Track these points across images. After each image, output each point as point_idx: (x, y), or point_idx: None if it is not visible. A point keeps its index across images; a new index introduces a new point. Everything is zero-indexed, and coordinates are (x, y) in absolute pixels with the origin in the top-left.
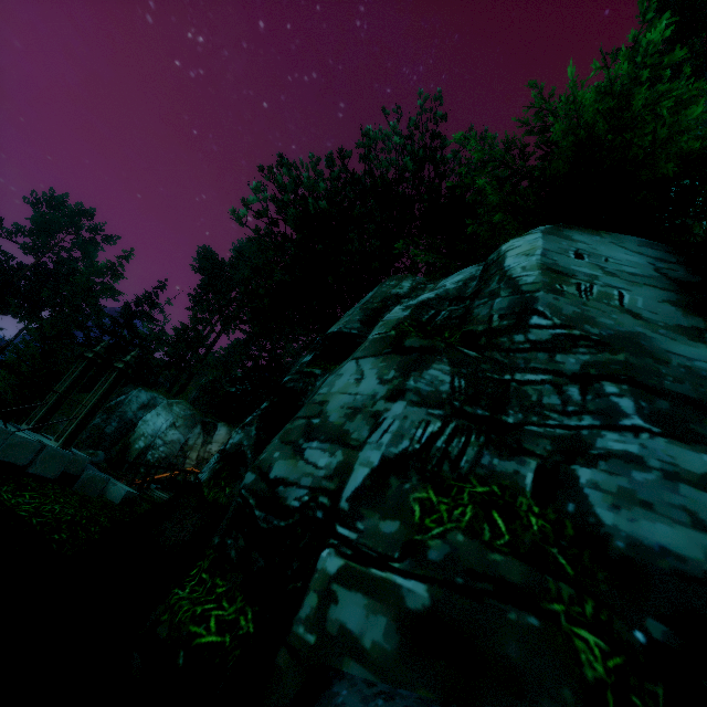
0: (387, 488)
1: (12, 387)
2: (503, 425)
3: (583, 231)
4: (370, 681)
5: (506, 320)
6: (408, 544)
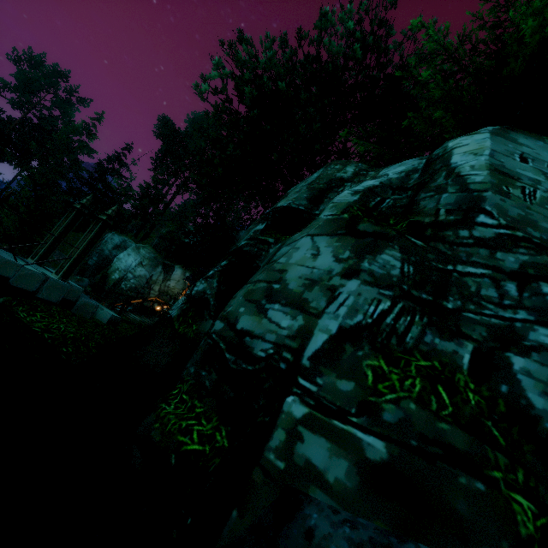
0: (342, 353)
1: (14, 222)
2: (443, 310)
3: (528, 135)
4: (333, 507)
5: (453, 216)
6: (363, 403)
